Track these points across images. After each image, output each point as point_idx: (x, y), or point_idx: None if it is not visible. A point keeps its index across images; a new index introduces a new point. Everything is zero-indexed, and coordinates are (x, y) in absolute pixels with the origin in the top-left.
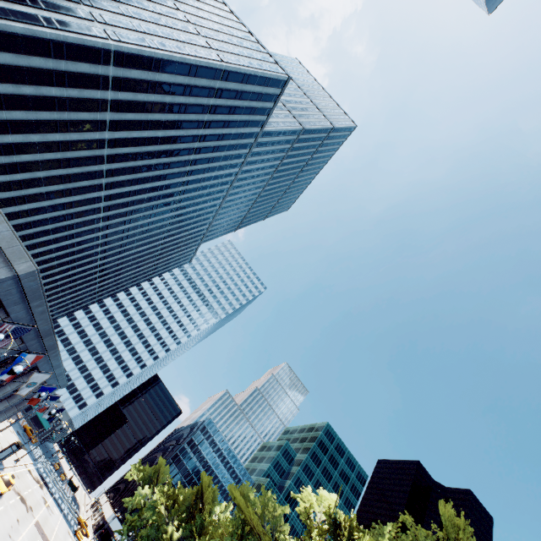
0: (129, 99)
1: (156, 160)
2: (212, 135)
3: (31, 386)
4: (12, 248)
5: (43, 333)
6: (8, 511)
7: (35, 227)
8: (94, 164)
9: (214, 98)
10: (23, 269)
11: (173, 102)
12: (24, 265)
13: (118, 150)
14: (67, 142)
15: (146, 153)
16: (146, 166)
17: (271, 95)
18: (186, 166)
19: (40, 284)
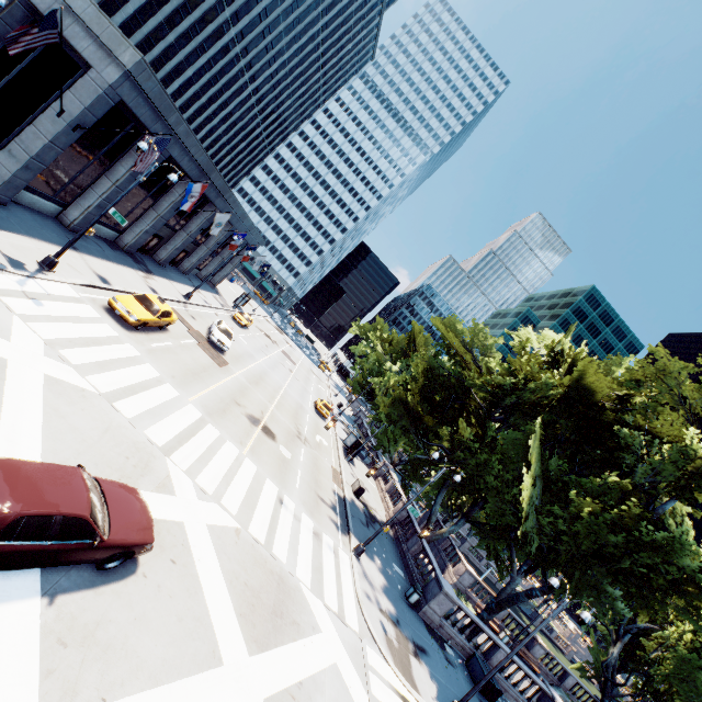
0: None
1: None
2: None
3: (219, 227)
4: (105, 32)
5: (204, 168)
6: (257, 338)
7: (156, 44)
8: None
9: None
10: (128, 60)
11: None
12: (127, 54)
13: None
14: None
15: None
16: None
17: None
18: None
19: (160, 86)
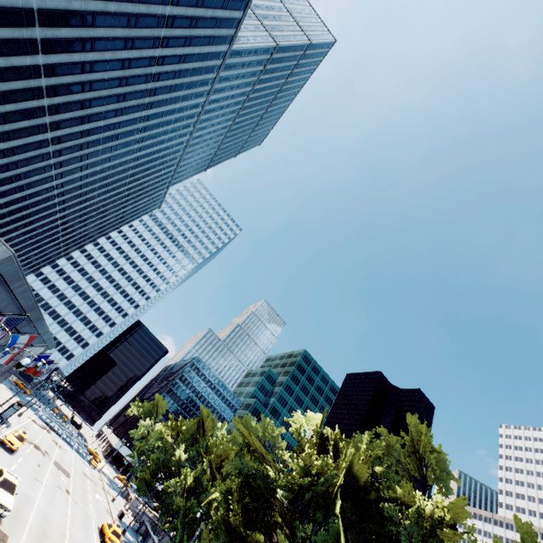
0: (62, 7)
1: (108, 90)
2: (172, 57)
3: None
4: None
5: (27, 309)
6: (28, 460)
7: None
8: (31, 99)
9: (170, 5)
10: None
11: (120, 12)
12: None
13: (59, 80)
14: None
15: (94, 82)
16: (96, 98)
17: (240, 1)
18: (144, 97)
19: (18, 266)
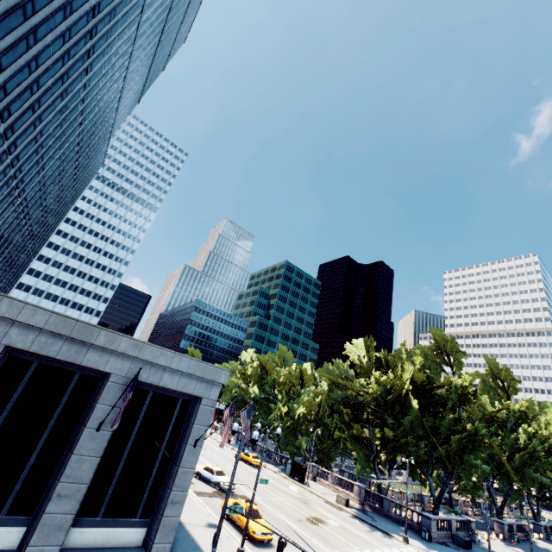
0: (1, 10)
1: (52, 77)
2: None
3: None
4: (205, 371)
5: None
6: None
7: None
8: None
9: None
10: (224, 379)
11: None
12: (222, 375)
13: (9, 97)
14: None
15: (40, 77)
16: (44, 94)
17: None
18: (84, 62)
19: None
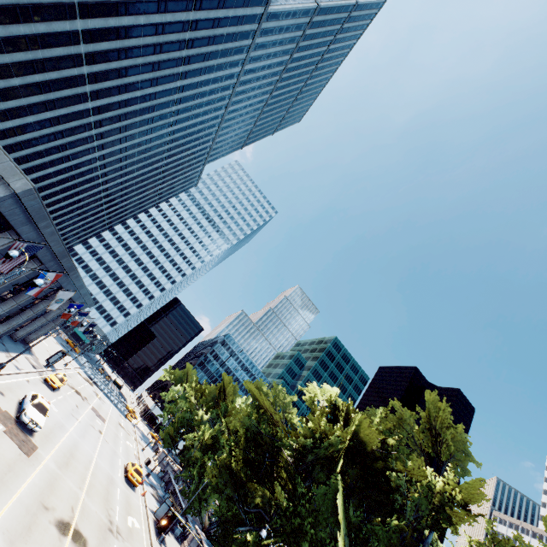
0: None
1: (143, 58)
2: (205, 20)
3: (60, 302)
4: (2, 164)
5: (58, 255)
6: (67, 399)
7: (26, 149)
8: (72, 66)
9: None
10: (19, 187)
11: None
12: (20, 182)
13: (96, 46)
14: (34, 36)
15: (130, 49)
16: (132, 67)
17: None
18: (178, 65)
19: (42, 204)
